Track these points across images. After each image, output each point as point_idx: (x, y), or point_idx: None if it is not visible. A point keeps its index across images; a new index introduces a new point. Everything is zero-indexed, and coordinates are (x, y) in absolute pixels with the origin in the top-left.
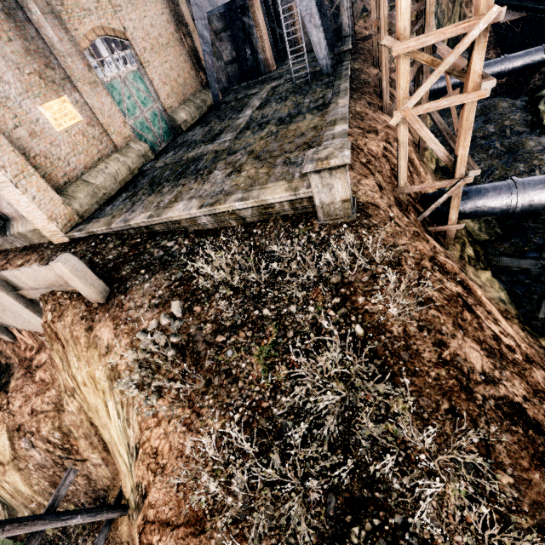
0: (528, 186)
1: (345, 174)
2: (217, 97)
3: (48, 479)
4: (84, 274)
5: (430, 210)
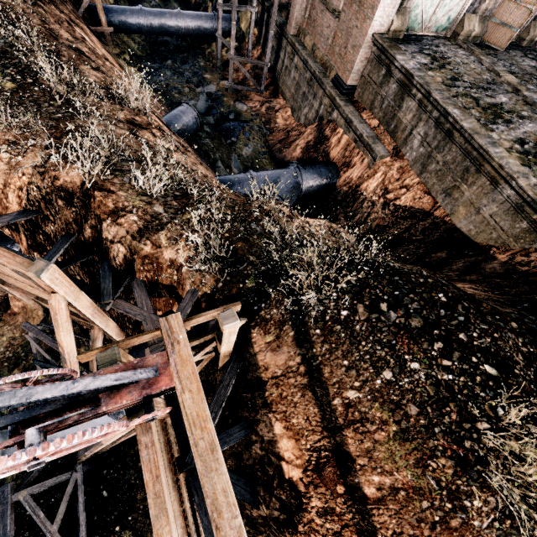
0: (147, 12)
1: None
2: None
3: None
4: None
5: (84, 8)
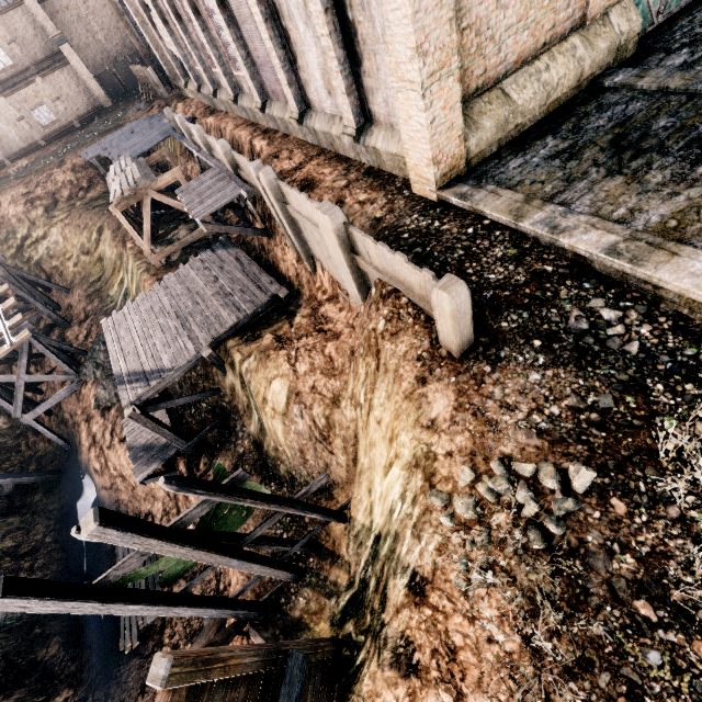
0: None
1: None
2: None
3: (300, 444)
4: (462, 317)
5: None
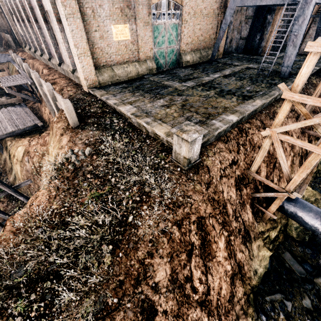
0: None
1: (188, 145)
2: (213, 57)
3: (27, 177)
4: (71, 112)
5: (260, 195)
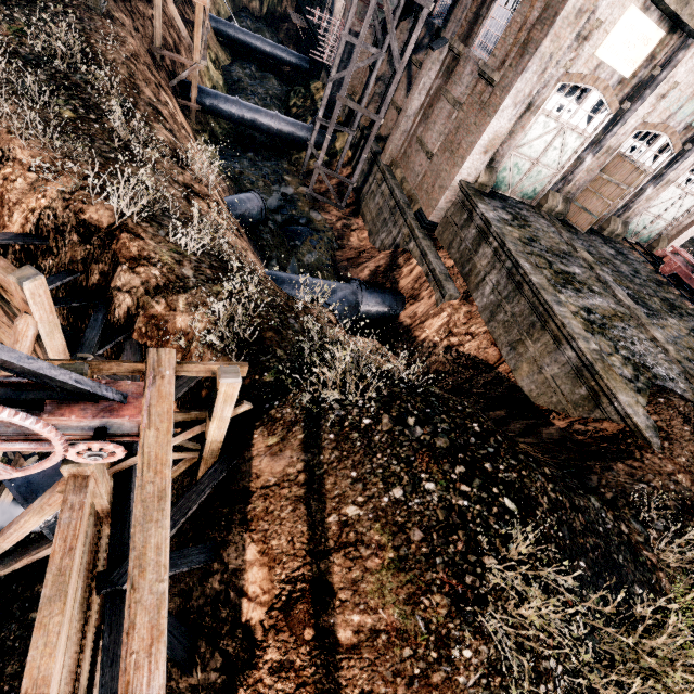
0: (243, 105)
1: None
2: None
3: None
4: None
5: (178, 81)
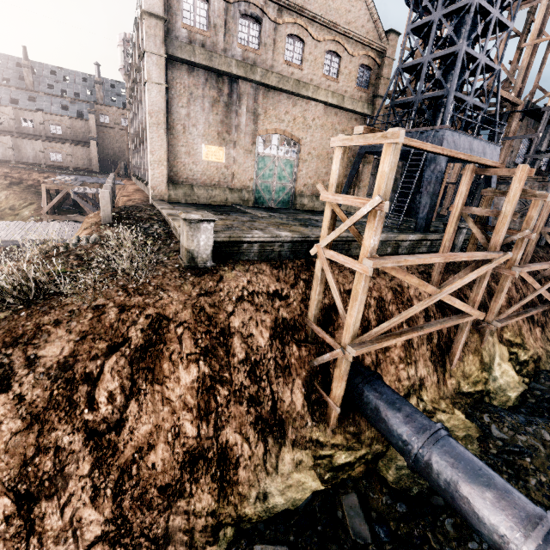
0: (440, 445)
1: (186, 228)
2: (340, 204)
3: None
4: (106, 204)
5: (318, 361)
